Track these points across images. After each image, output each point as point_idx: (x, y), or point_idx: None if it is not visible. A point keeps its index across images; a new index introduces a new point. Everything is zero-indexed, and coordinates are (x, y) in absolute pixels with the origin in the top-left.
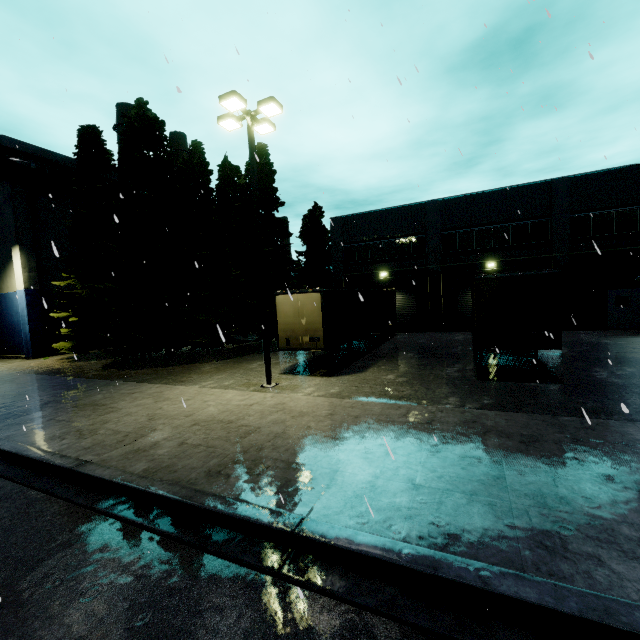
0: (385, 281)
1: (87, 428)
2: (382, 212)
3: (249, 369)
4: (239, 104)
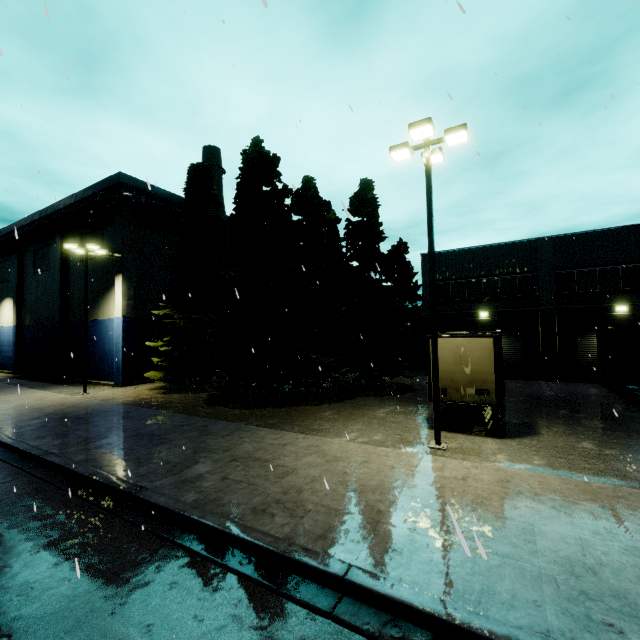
0: (484, 321)
1: (285, 498)
2: (482, 249)
3: (381, 418)
4: (428, 132)
